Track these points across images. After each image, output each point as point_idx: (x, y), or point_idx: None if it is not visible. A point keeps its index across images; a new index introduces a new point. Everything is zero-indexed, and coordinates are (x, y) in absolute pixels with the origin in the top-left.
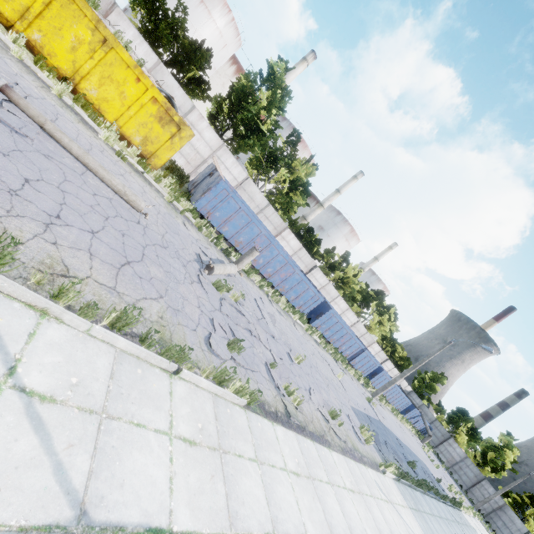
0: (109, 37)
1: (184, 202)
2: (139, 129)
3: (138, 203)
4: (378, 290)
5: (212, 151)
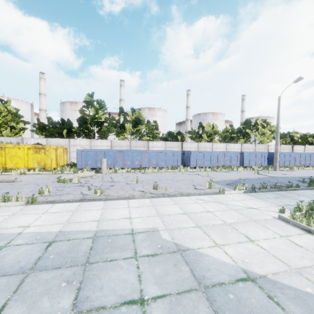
0: (1, 146)
1: (66, 169)
2: (33, 162)
3: (11, 179)
4: (244, 122)
5: (89, 146)
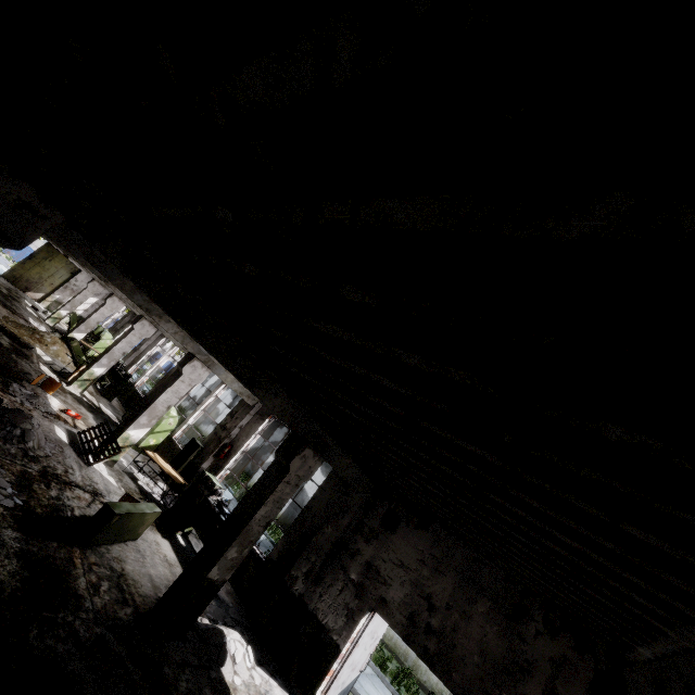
0: None
1: None
2: None
3: None
4: None
5: None
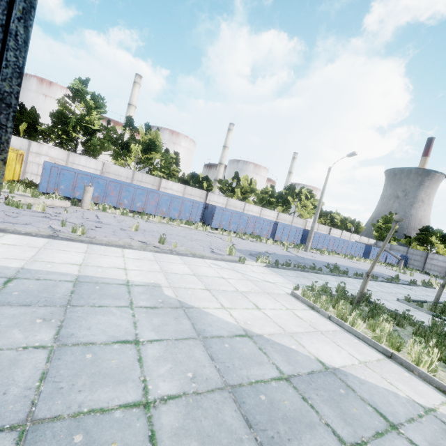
0: None
1: (18, 188)
2: None
3: None
4: (288, 186)
5: (65, 162)
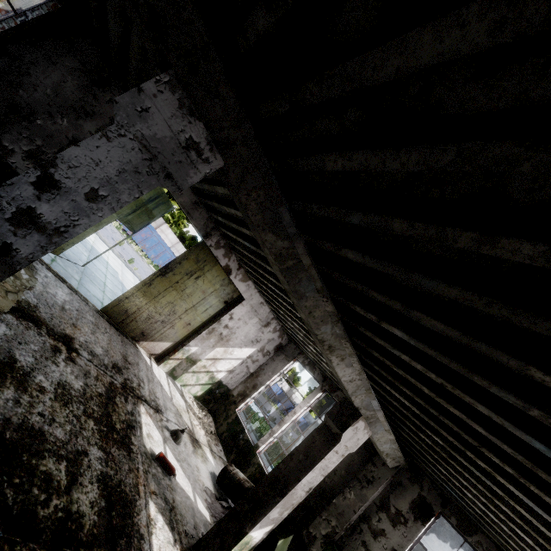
0: None
1: None
2: None
3: None
4: None
5: None
